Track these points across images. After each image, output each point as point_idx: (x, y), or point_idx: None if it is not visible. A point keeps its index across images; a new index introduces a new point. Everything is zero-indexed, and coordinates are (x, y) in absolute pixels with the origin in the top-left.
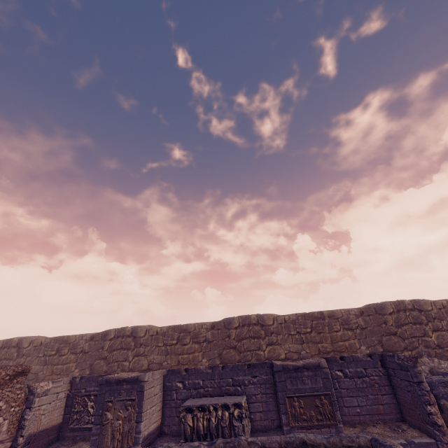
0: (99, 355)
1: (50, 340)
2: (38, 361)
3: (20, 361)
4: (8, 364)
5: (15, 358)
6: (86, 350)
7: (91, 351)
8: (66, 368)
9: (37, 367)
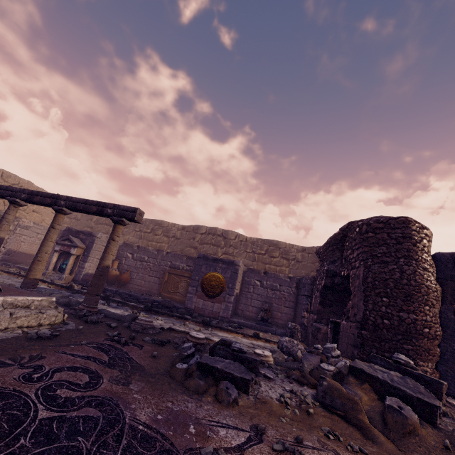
0: (316, 268)
1: (257, 239)
2: (245, 255)
3: (229, 250)
4: (216, 249)
5: (222, 246)
6: (299, 259)
7: (305, 261)
8: (280, 270)
9: (246, 260)
